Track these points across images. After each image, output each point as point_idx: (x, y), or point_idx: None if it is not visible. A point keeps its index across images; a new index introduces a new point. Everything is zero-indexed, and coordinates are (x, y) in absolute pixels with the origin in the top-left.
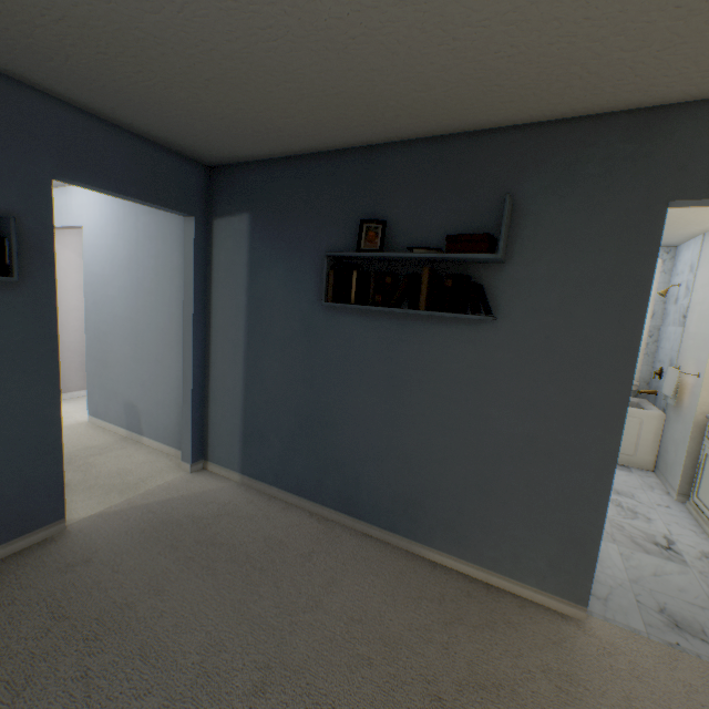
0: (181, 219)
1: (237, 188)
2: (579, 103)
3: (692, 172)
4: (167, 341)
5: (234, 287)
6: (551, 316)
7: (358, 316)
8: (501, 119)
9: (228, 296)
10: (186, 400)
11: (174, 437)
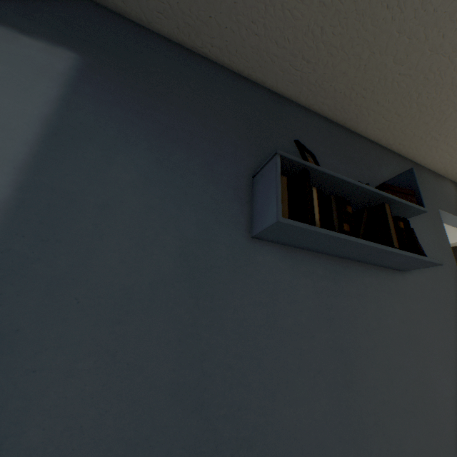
0: None
1: (57, 11)
2: (408, 140)
3: (438, 198)
4: None
5: None
6: (427, 270)
7: (282, 255)
8: (373, 127)
9: None
10: None
11: None
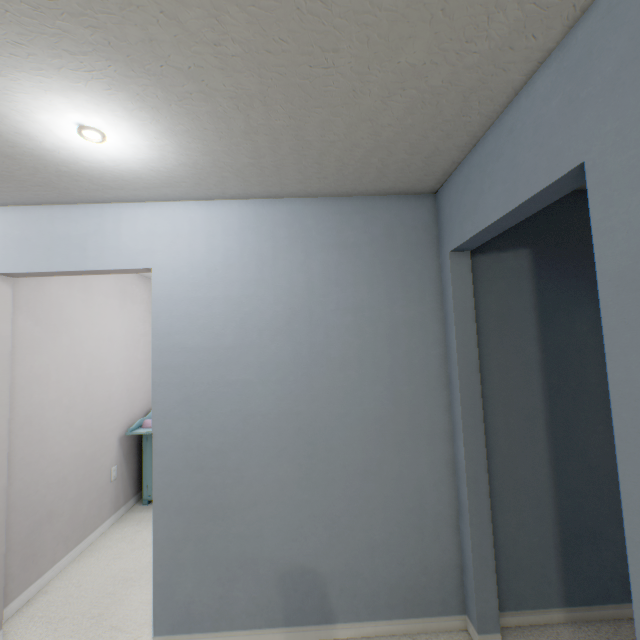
0: (406, 256)
1: None
2: None
3: None
4: (389, 436)
5: (516, 339)
6: None
7: None
8: None
9: (507, 351)
10: (478, 522)
11: (416, 596)
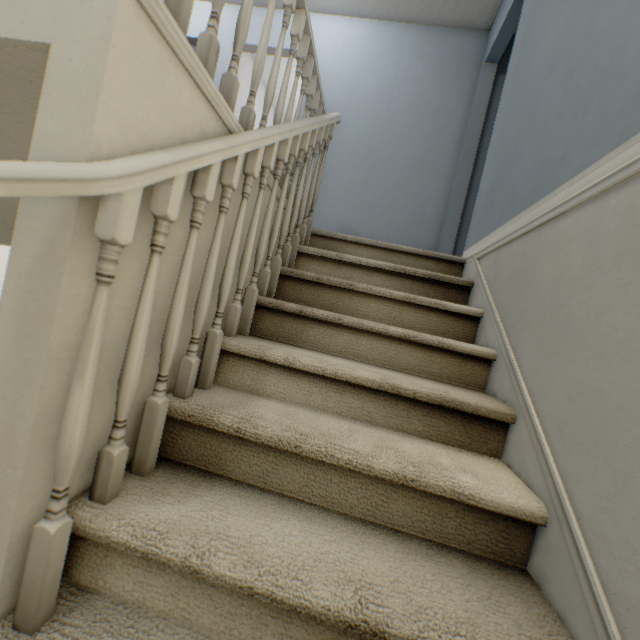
0: (458, 68)
1: None
2: None
3: None
4: (417, 170)
5: None
6: None
7: None
8: None
9: None
10: (453, 216)
11: None
